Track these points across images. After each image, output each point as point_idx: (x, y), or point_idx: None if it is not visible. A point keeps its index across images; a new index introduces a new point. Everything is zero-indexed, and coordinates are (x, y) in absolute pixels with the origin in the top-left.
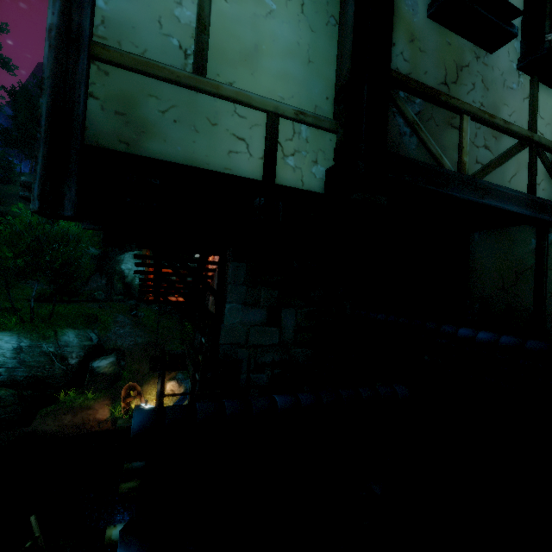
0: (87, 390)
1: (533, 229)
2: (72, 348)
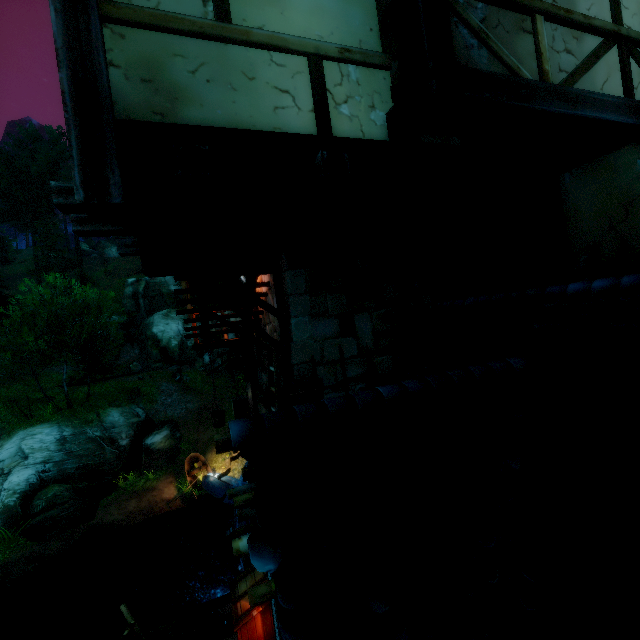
0: (146, 470)
1: (636, 148)
2: (119, 429)
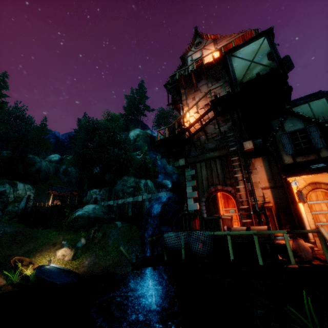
0: None
1: None
2: None
